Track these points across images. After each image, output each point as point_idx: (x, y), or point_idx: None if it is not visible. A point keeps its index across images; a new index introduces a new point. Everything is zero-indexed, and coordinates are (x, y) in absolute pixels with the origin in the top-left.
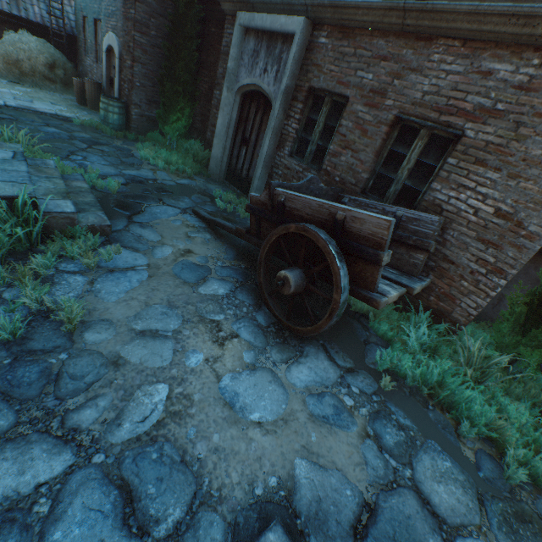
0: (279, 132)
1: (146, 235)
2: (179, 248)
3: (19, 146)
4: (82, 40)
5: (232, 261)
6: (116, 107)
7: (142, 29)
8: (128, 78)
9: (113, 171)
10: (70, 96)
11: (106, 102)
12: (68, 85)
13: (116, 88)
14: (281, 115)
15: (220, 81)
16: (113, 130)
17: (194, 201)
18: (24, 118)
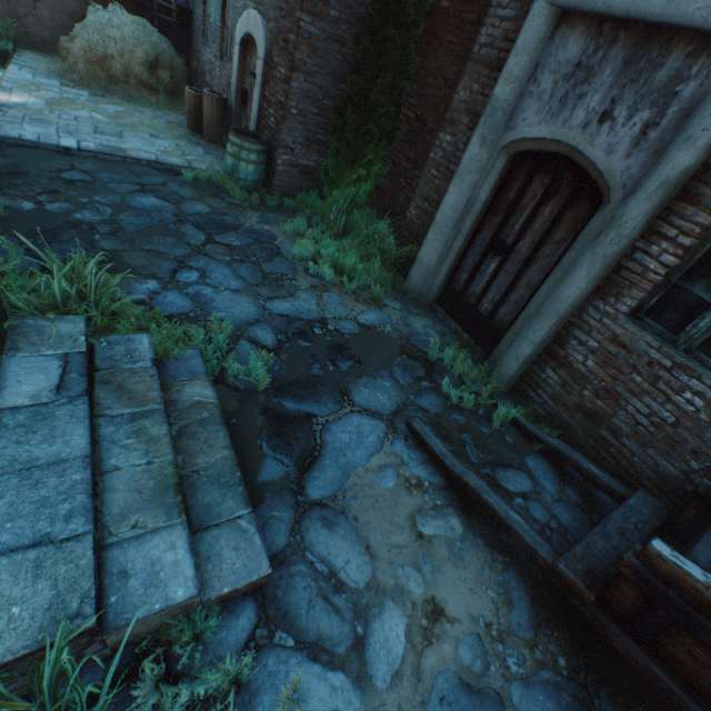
0: (614, 261)
1: (339, 561)
2: (412, 601)
3: (77, 324)
4: (200, 17)
5: (529, 632)
6: (253, 152)
7: (315, 6)
8: (277, 98)
9: (252, 307)
10: (178, 113)
11: (237, 144)
12: (175, 94)
13: (253, 112)
14: (637, 230)
15: (458, 117)
16: (244, 190)
17: (400, 382)
18: (105, 174)
